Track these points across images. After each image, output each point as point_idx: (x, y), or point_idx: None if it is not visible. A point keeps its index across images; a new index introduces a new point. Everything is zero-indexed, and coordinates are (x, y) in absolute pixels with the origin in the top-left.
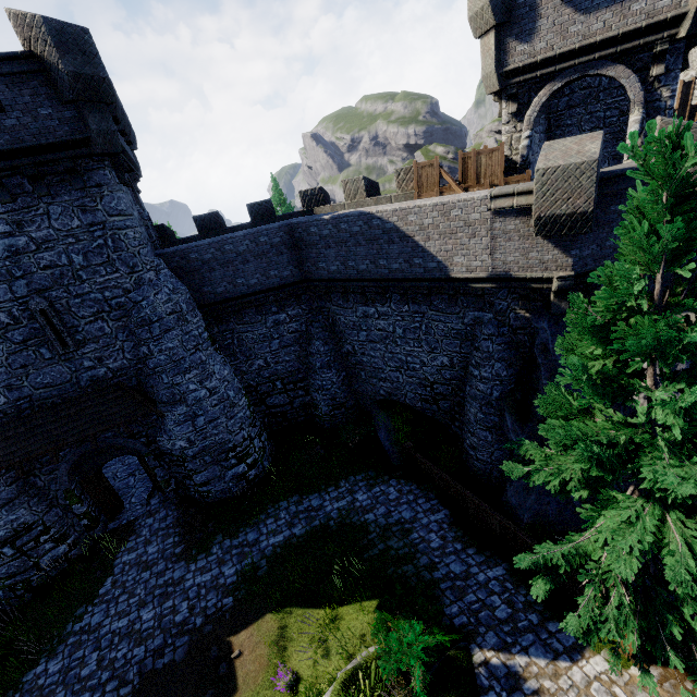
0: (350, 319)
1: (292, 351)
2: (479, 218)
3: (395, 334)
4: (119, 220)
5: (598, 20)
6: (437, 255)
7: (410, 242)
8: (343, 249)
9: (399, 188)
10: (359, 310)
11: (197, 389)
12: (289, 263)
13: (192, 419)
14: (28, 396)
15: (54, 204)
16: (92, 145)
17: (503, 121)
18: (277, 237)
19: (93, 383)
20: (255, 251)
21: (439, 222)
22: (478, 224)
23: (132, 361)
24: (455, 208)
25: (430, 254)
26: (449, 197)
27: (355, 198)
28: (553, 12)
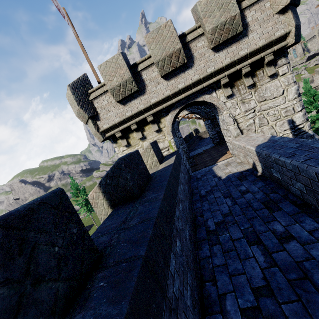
0: None
1: None
2: None
3: None
4: None
5: None
6: None
7: None
8: None
9: None
10: None
11: None
12: None
13: None
14: None
15: None
16: None
17: None
18: None
19: None
20: None
21: None
22: None
23: None
24: None
25: None
26: None
27: None
28: None
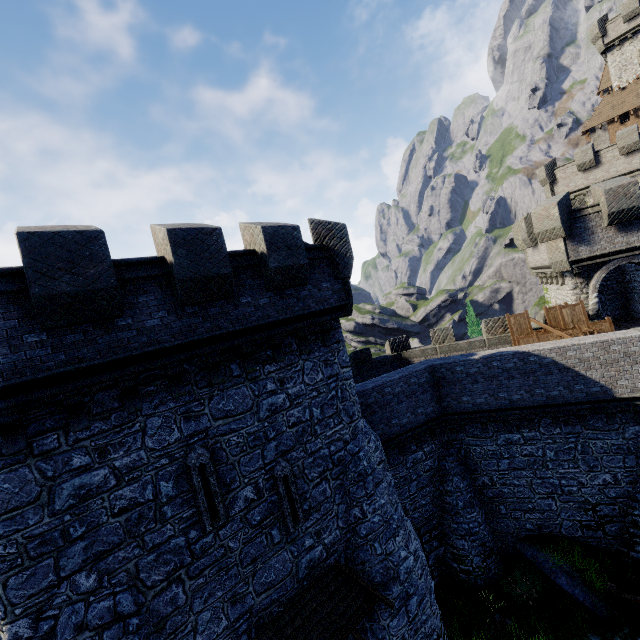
0: (488, 448)
1: (427, 492)
2: (639, 350)
3: (545, 458)
4: (346, 371)
5: (633, 236)
6: (599, 380)
7: (569, 372)
8: (493, 383)
9: (488, 333)
10: (501, 438)
11: (407, 556)
12: (431, 399)
13: (404, 603)
14: (248, 610)
15: (308, 360)
16: (346, 309)
17: (570, 287)
18: (422, 378)
19: (308, 571)
20: (407, 391)
21: (599, 355)
22: (638, 354)
23: (342, 529)
24: (614, 344)
25: (592, 380)
26: (601, 337)
27: (444, 342)
28: (601, 231)
